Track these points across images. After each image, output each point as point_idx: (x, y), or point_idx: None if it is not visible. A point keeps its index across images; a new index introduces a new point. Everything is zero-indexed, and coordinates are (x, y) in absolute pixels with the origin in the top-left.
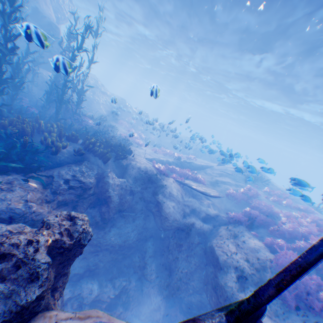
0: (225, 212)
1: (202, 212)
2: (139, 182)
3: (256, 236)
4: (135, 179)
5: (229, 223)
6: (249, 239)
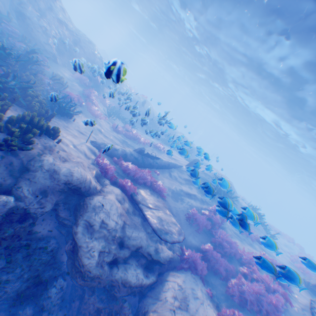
0: (180, 248)
1: (148, 256)
2: (50, 196)
3: (210, 296)
4: (42, 191)
5: (182, 268)
6: (201, 308)
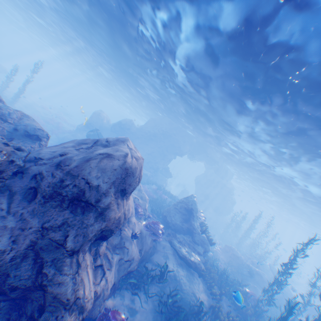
0: None
1: None
2: None
3: None
4: None
5: None
6: None
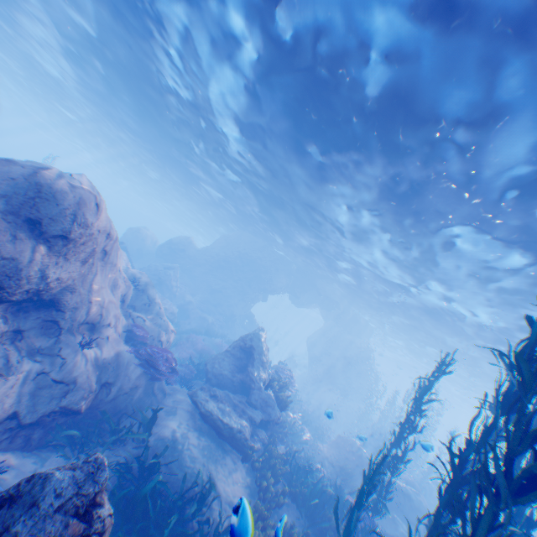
0: None
1: None
2: None
3: None
4: None
5: None
6: None
